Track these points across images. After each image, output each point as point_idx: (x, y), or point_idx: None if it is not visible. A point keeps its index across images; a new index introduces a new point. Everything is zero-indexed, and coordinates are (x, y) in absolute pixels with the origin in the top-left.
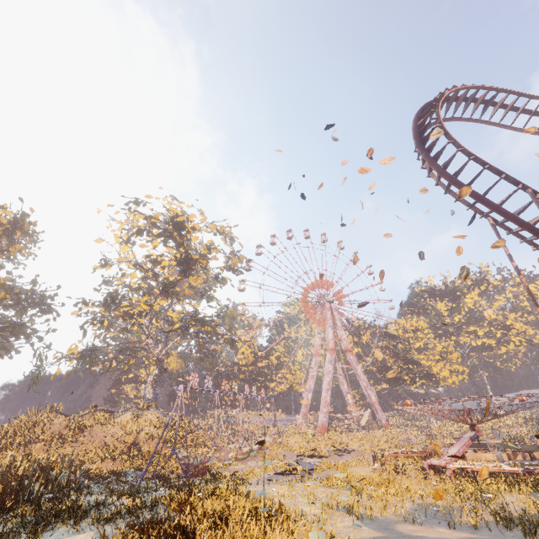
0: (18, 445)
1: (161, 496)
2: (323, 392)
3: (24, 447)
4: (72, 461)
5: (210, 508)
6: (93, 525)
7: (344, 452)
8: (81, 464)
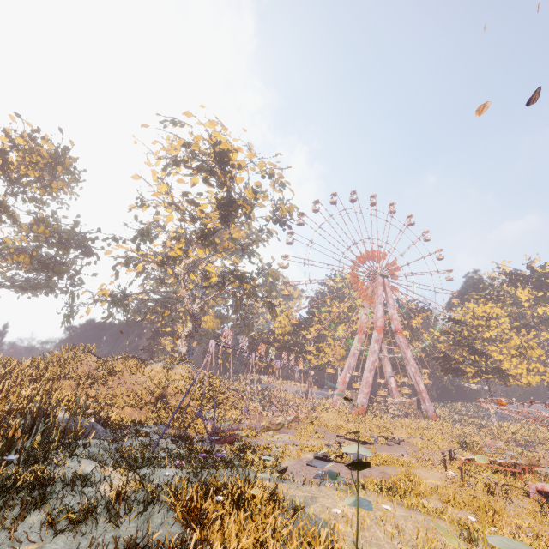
0: (49, 379)
1: (165, 484)
2: (365, 372)
3: (52, 382)
4: (100, 403)
5: (235, 534)
6: (38, 532)
7: (391, 441)
8: (98, 410)
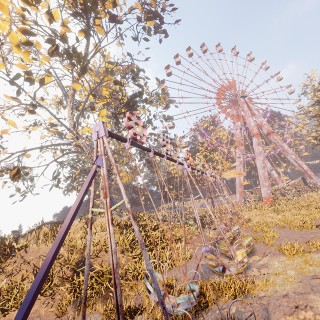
0: None
1: None
2: (260, 170)
3: None
4: None
5: None
6: None
7: None
8: None
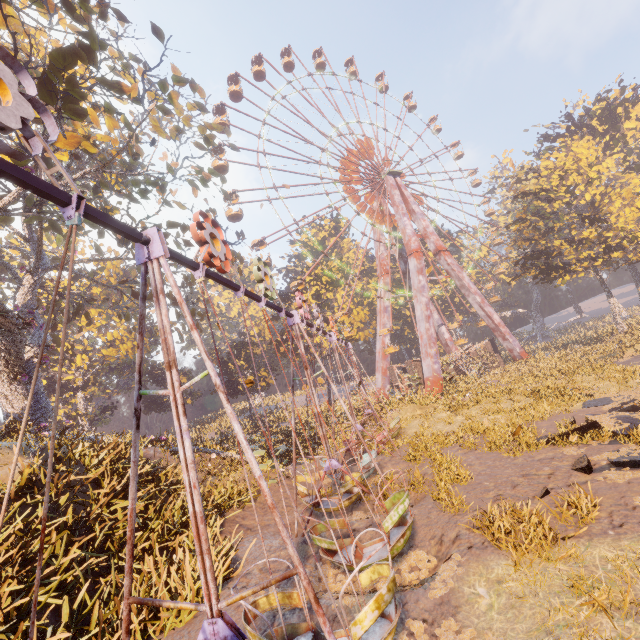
0: None
1: None
2: (421, 324)
3: None
4: None
5: None
6: None
7: None
8: None
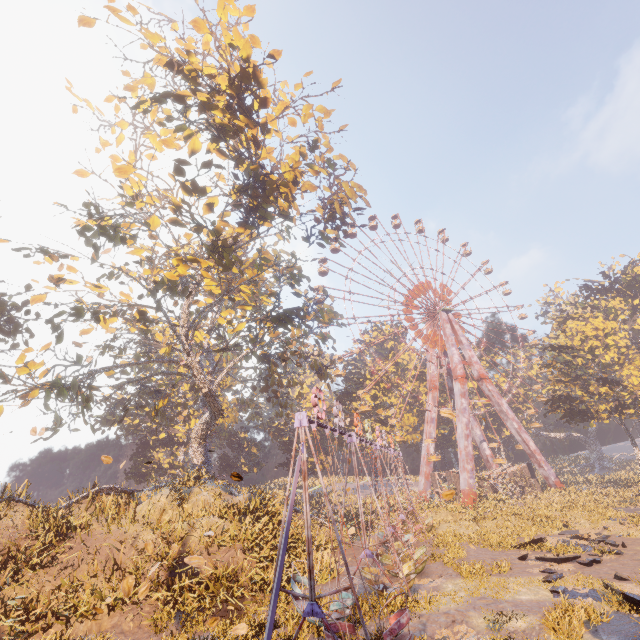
0: None
1: None
2: (461, 440)
3: None
4: (38, 615)
5: None
6: None
7: (598, 543)
8: None
